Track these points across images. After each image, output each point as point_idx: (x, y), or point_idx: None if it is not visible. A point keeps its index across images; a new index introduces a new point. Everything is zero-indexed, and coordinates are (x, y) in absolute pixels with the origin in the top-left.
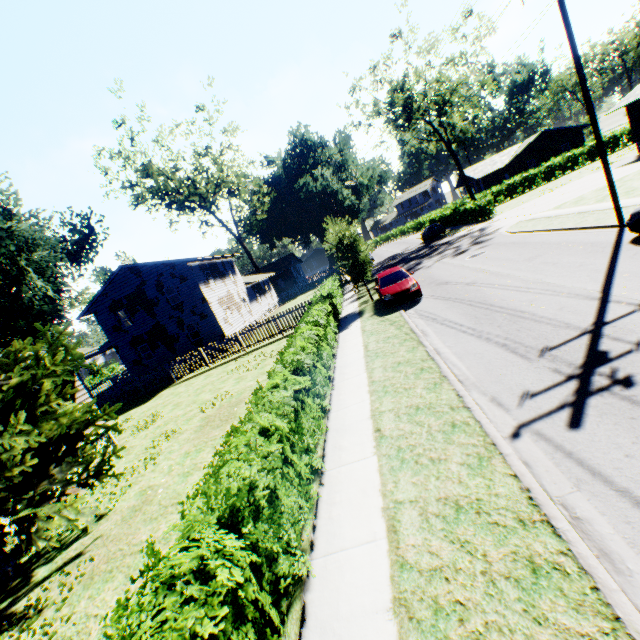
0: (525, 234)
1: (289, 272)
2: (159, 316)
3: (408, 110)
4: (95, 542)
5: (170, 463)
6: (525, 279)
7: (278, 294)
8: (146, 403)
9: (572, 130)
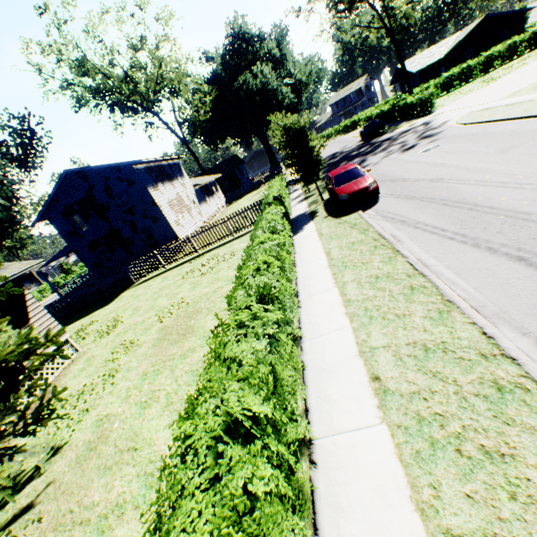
0: (483, 125)
1: (234, 173)
2: (112, 220)
3: None
4: (47, 490)
5: (128, 385)
6: (510, 173)
7: (225, 195)
8: (109, 305)
9: (514, 15)
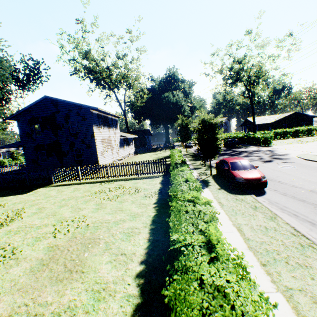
0: None
1: (144, 138)
2: (60, 136)
3: (238, 75)
4: None
5: None
6: None
7: (135, 148)
8: (23, 194)
9: (309, 116)
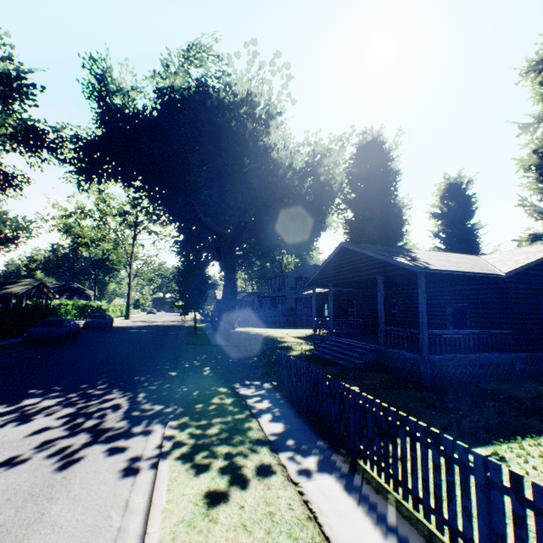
0: None
1: None
2: None
3: None
4: None
5: None
6: None
7: None
8: None
9: None
